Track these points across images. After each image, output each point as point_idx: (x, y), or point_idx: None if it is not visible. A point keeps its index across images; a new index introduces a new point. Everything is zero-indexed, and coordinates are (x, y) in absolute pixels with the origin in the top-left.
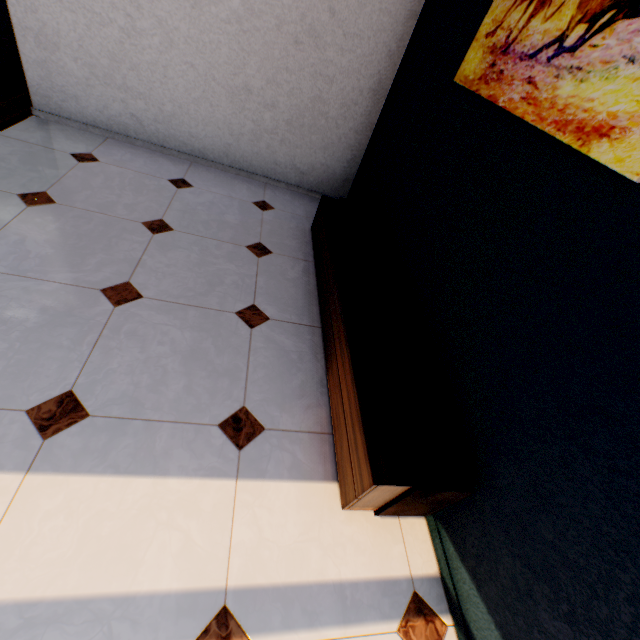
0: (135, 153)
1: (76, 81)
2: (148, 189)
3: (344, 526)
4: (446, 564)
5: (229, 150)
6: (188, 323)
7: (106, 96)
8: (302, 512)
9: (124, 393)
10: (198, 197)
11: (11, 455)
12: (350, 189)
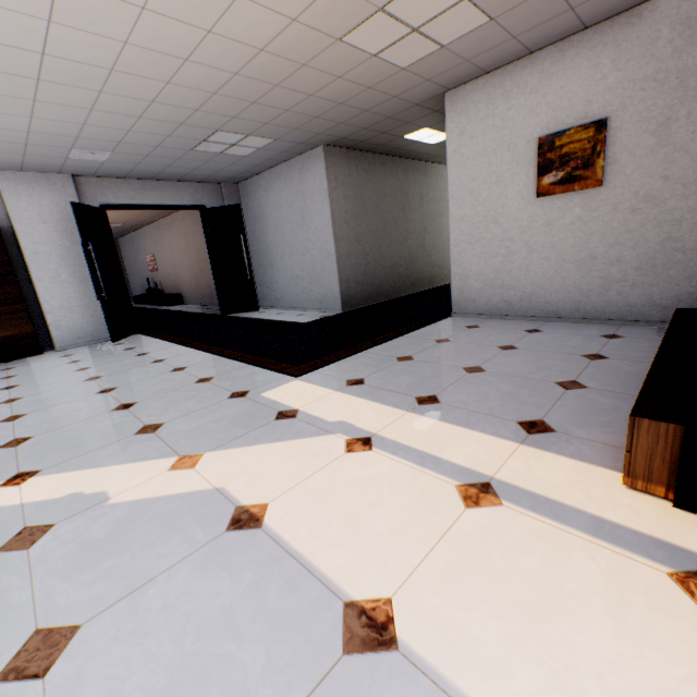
0: (503, 322)
1: (475, 291)
2: (506, 334)
3: (621, 496)
4: None
5: (579, 305)
6: (512, 383)
7: (490, 294)
8: (574, 474)
9: (460, 400)
10: (544, 335)
11: (405, 406)
12: None
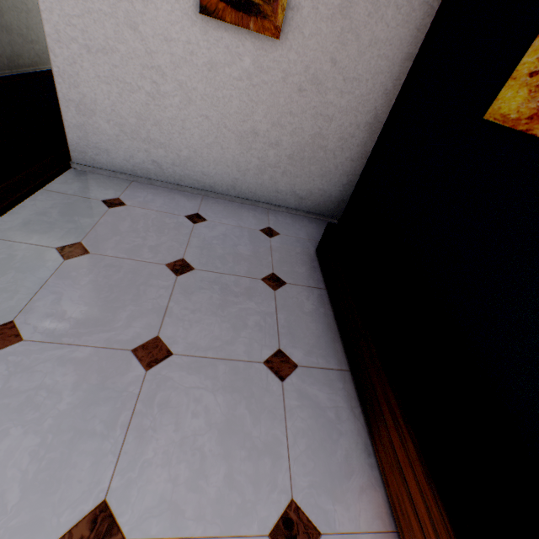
0: (155, 193)
1: (108, 138)
2: (168, 228)
3: None
4: None
5: (236, 183)
6: (219, 382)
7: (132, 148)
8: None
9: (161, 496)
10: (212, 230)
11: None
12: (345, 209)
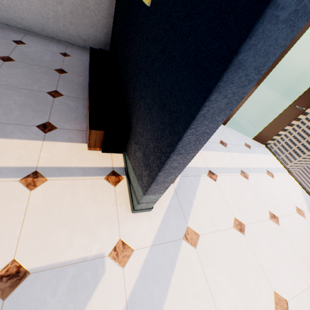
0: None
1: None
2: (0, 43)
3: (88, 154)
4: (125, 162)
5: (44, 27)
6: (22, 94)
7: None
8: (71, 150)
9: None
10: (29, 49)
11: None
12: (109, 49)
